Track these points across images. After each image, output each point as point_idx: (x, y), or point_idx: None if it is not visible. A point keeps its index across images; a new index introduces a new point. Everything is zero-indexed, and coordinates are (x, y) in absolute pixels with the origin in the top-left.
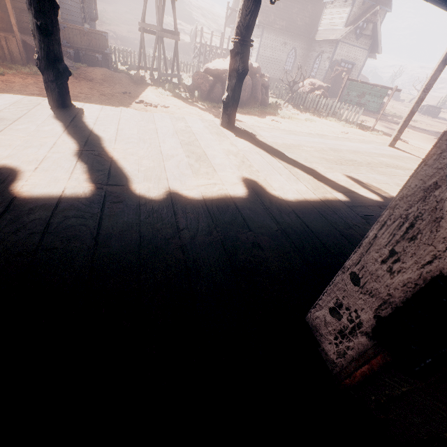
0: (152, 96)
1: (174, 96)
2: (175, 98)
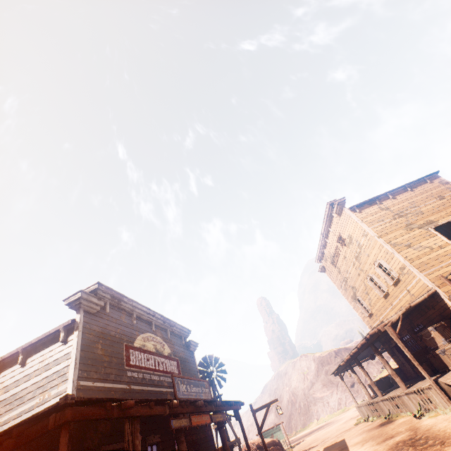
0: None
1: None
2: None
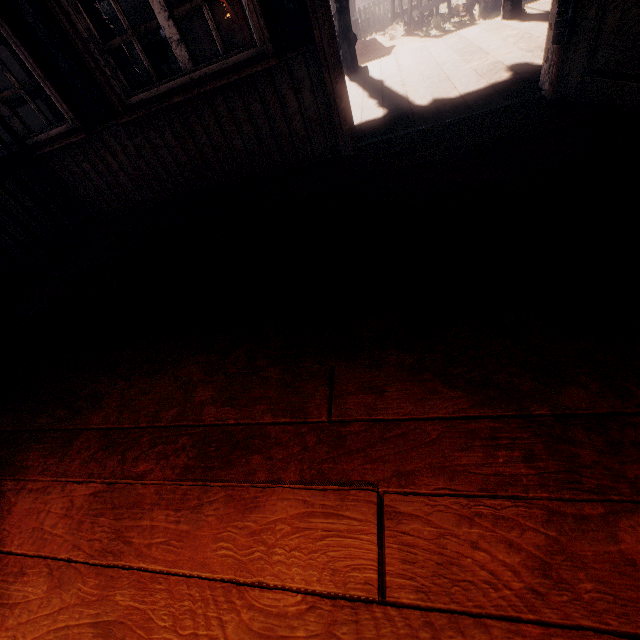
0: (414, 45)
1: (443, 30)
2: (445, 33)
